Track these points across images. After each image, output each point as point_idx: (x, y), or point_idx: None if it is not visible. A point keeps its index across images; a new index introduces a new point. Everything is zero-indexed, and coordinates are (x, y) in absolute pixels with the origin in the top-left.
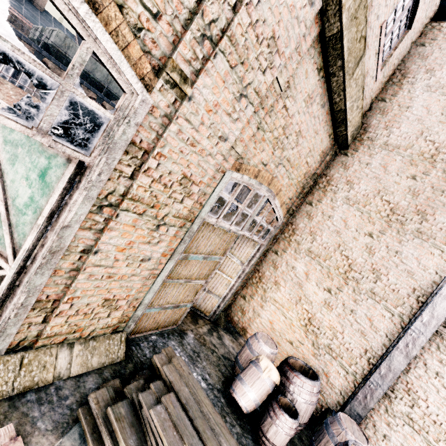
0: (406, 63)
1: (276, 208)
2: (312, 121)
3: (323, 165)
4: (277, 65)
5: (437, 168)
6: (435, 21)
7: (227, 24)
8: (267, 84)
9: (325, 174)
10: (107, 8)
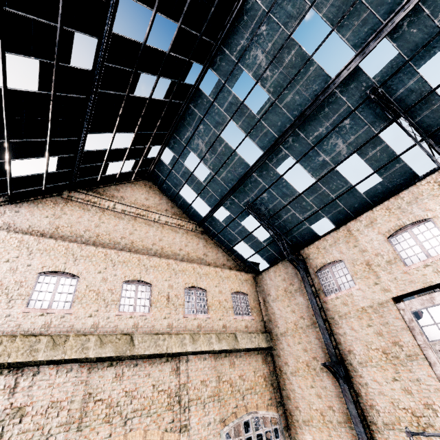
0: (261, 295)
1: (265, 414)
2: (241, 365)
3: (270, 364)
4: (208, 383)
5: (301, 333)
6: (257, 274)
7: (188, 398)
8: (210, 391)
9: (276, 366)
10: (164, 434)
